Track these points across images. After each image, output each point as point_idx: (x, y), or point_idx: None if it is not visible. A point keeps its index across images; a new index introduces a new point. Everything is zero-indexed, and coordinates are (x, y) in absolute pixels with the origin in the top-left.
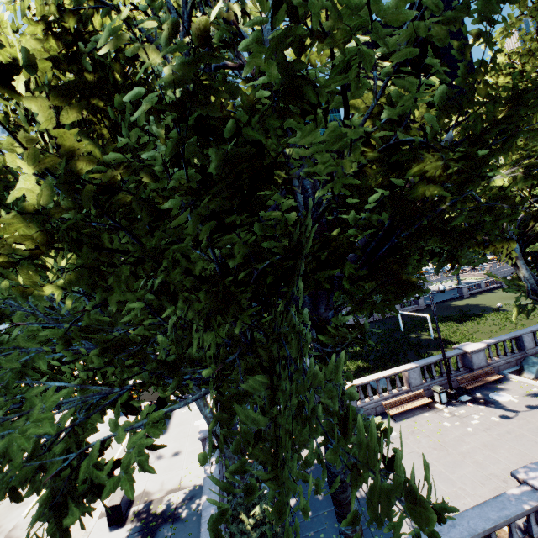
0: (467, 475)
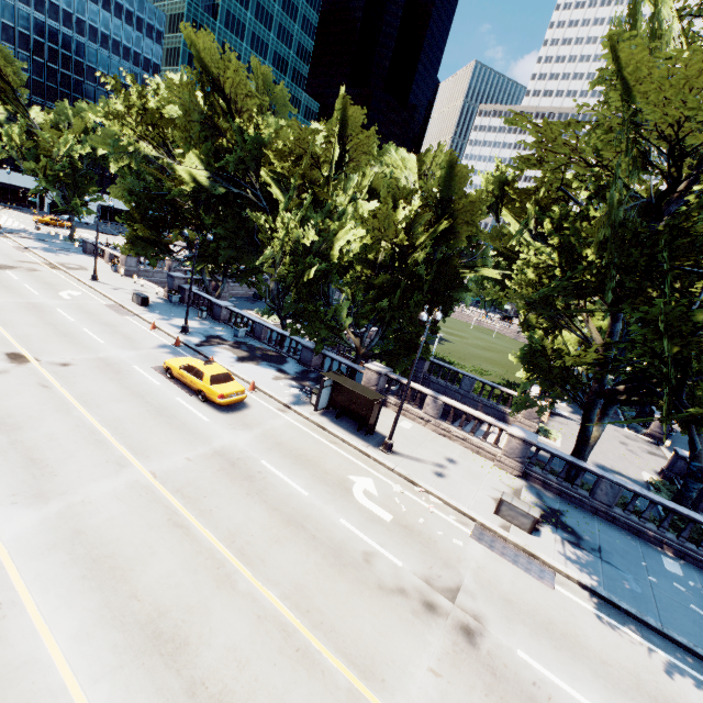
0: (614, 457)
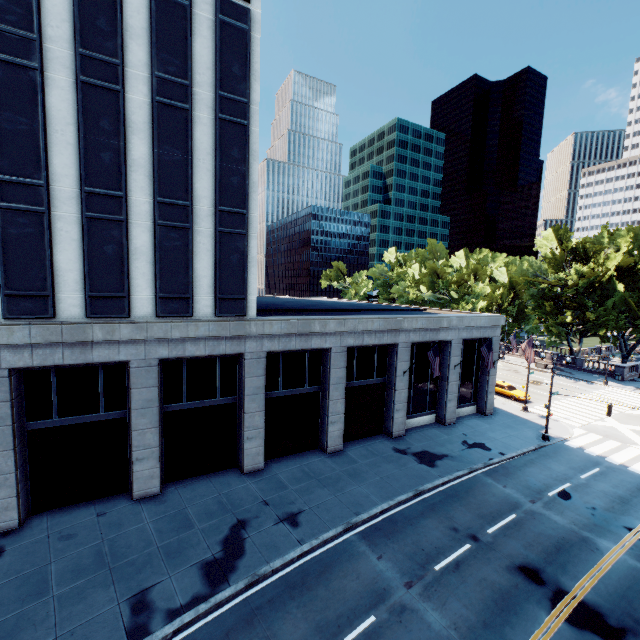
0: None
